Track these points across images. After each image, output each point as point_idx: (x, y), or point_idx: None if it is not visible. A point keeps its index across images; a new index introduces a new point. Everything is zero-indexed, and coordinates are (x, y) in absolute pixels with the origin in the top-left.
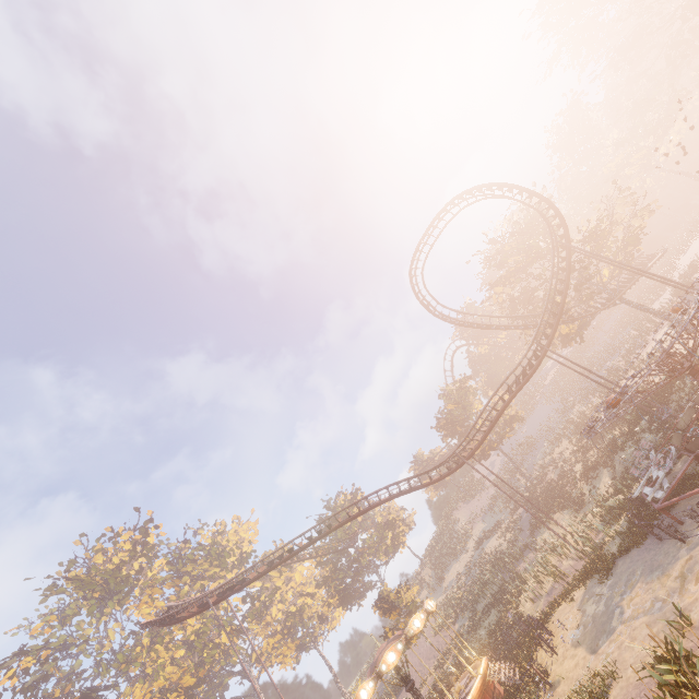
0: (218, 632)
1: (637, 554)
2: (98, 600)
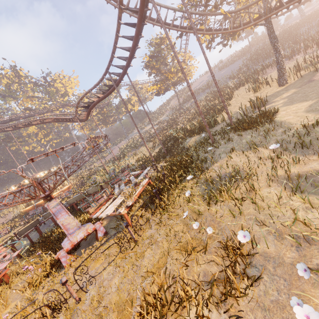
0: None
1: None
2: (1, 97)
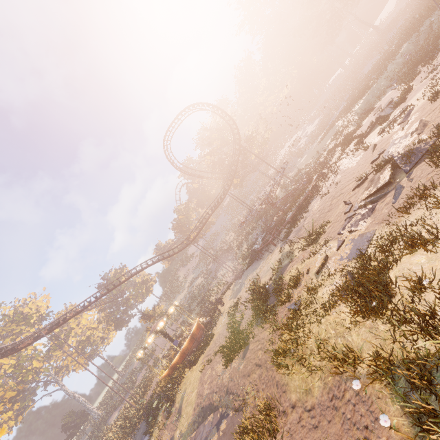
0: (31, 362)
1: (251, 267)
2: None
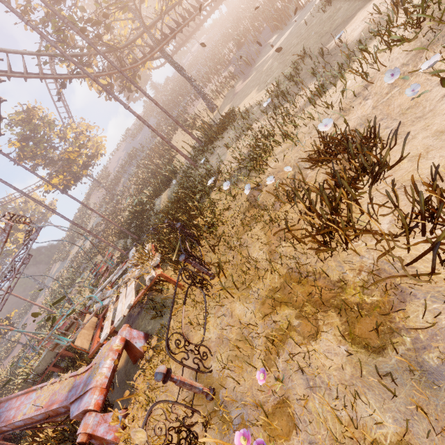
0: None
1: None
2: None
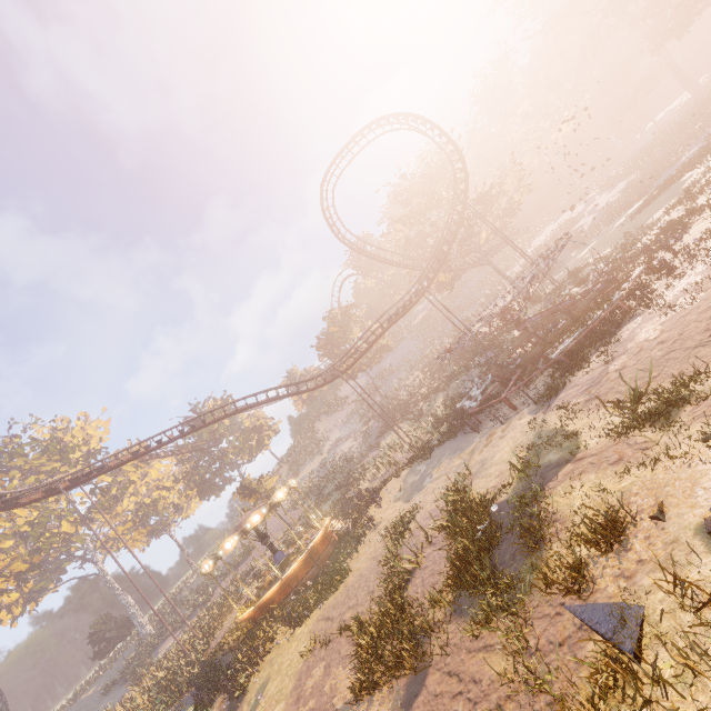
0: (59, 522)
1: (449, 444)
2: None
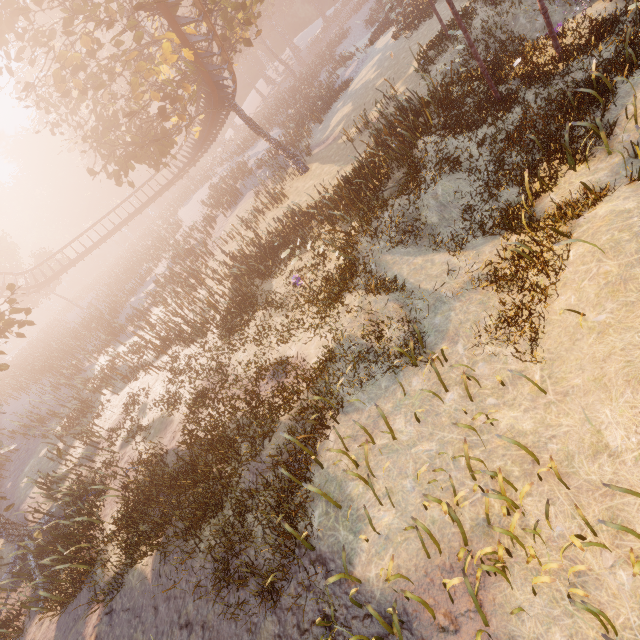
0: None
1: None
2: None
